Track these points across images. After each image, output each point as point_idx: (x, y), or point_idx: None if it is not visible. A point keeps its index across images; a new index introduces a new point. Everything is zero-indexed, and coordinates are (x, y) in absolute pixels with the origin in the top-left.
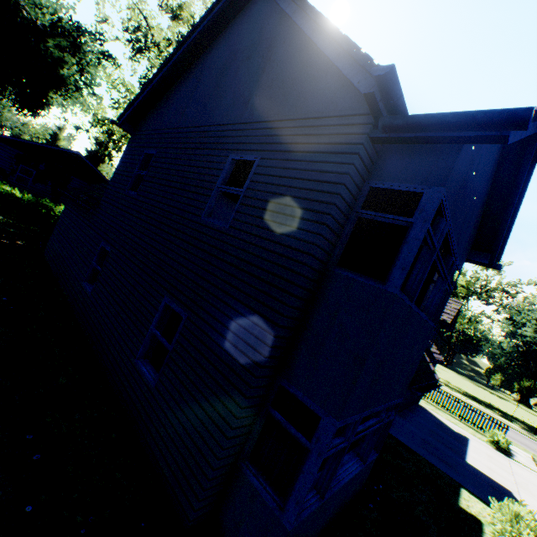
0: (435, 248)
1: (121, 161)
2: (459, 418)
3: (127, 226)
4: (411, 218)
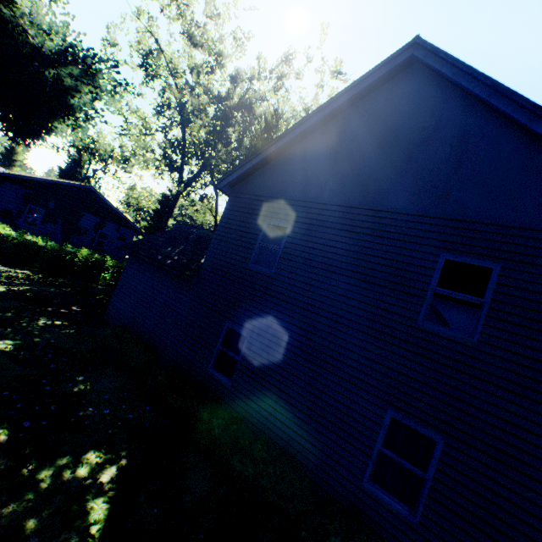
0: None
1: (222, 225)
2: None
3: (270, 309)
4: None
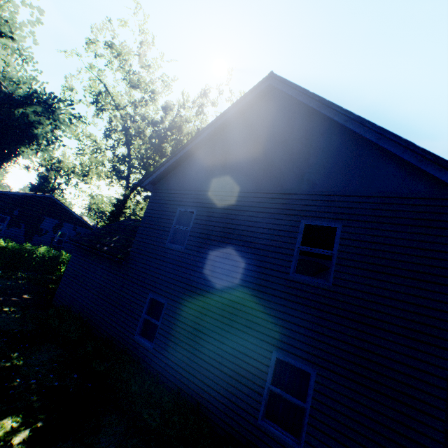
0: None
1: (146, 215)
2: None
3: (182, 278)
4: None
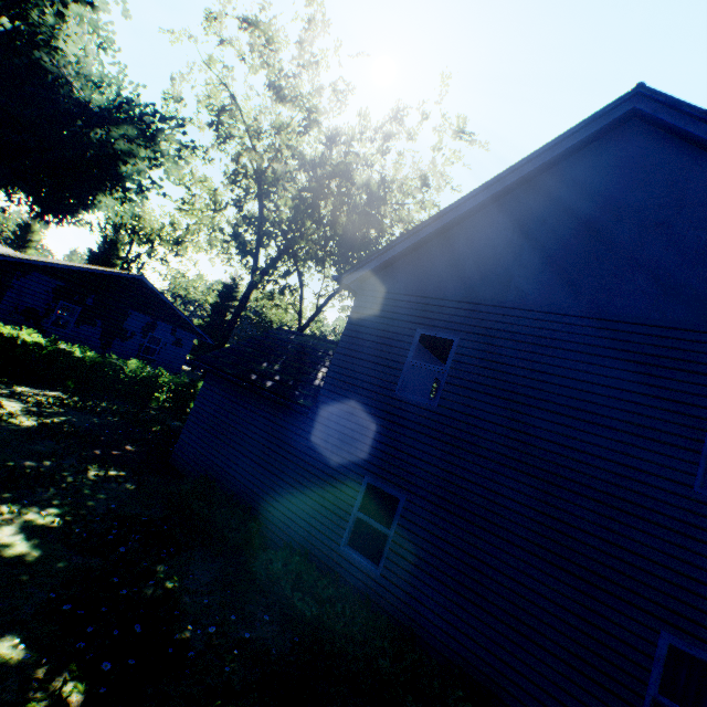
0: None
1: (348, 335)
2: None
3: (435, 459)
4: None
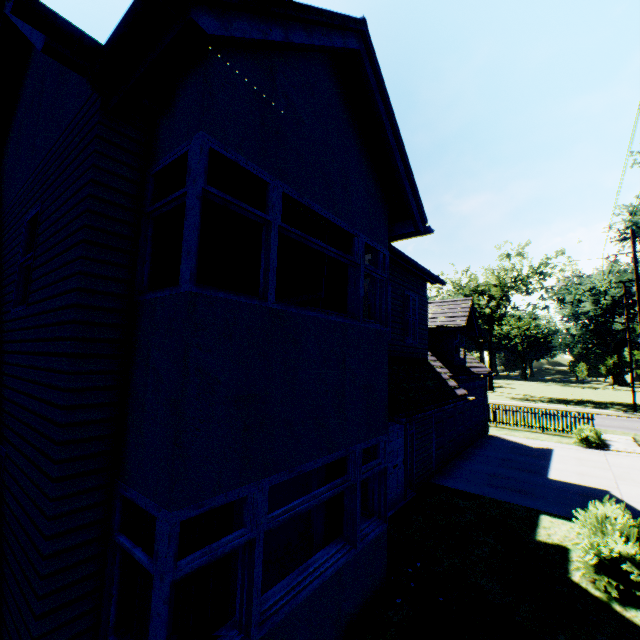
0: (271, 221)
1: None
2: (540, 430)
3: None
4: (185, 187)
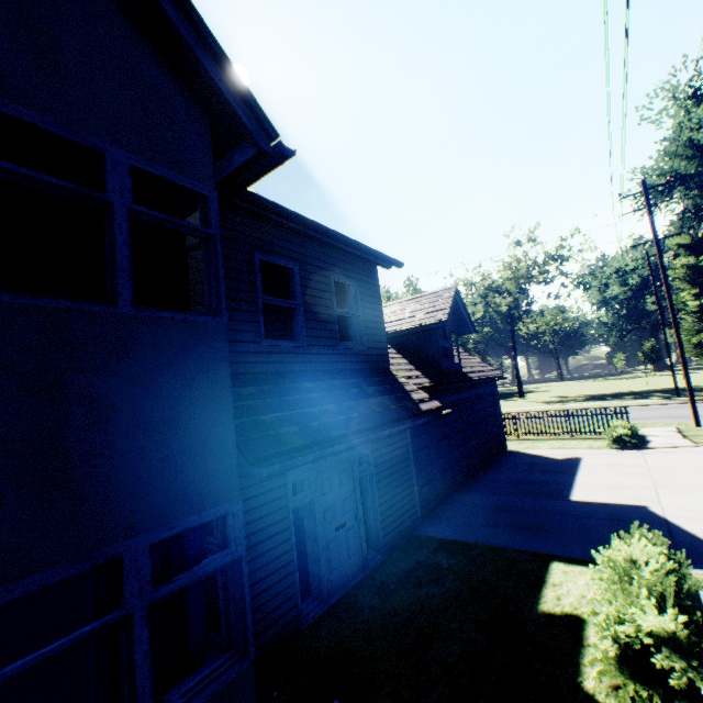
0: None
1: None
2: (569, 435)
3: None
4: None
